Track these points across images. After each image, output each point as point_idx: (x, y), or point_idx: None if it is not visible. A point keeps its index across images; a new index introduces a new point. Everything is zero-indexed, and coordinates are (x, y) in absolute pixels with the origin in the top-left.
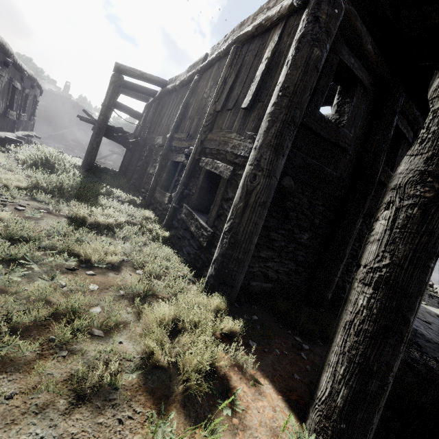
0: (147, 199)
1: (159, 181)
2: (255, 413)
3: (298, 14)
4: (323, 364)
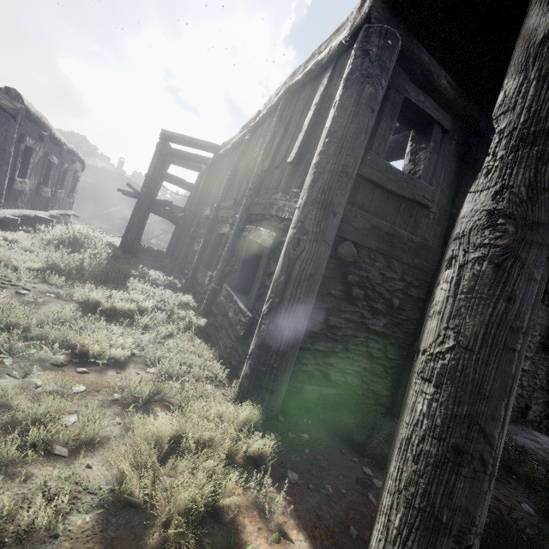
0: (188, 282)
1: (203, 259)
2: None
3: (348, 53)
4: (376, 510)
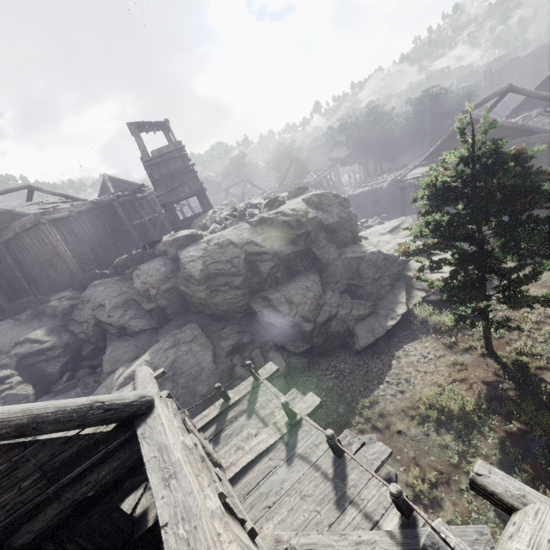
0: None
1: None
2: None
3: None
4: None
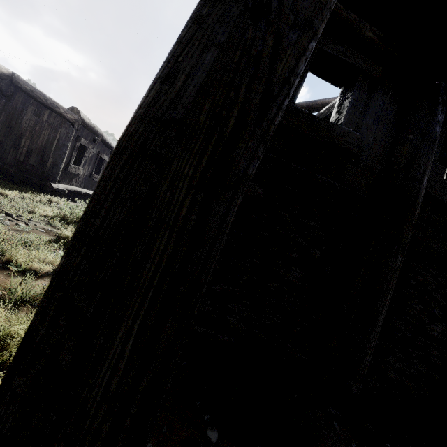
0: None
1: None
2: None
3: None
4: None
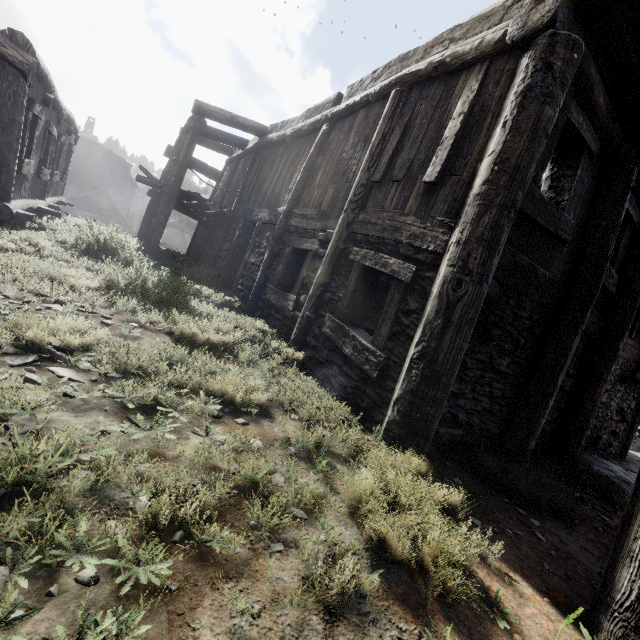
0: (251, 302)
1: (270, 275)
2: (529, 624)
3: (510, 55)
4: (615, 555)
